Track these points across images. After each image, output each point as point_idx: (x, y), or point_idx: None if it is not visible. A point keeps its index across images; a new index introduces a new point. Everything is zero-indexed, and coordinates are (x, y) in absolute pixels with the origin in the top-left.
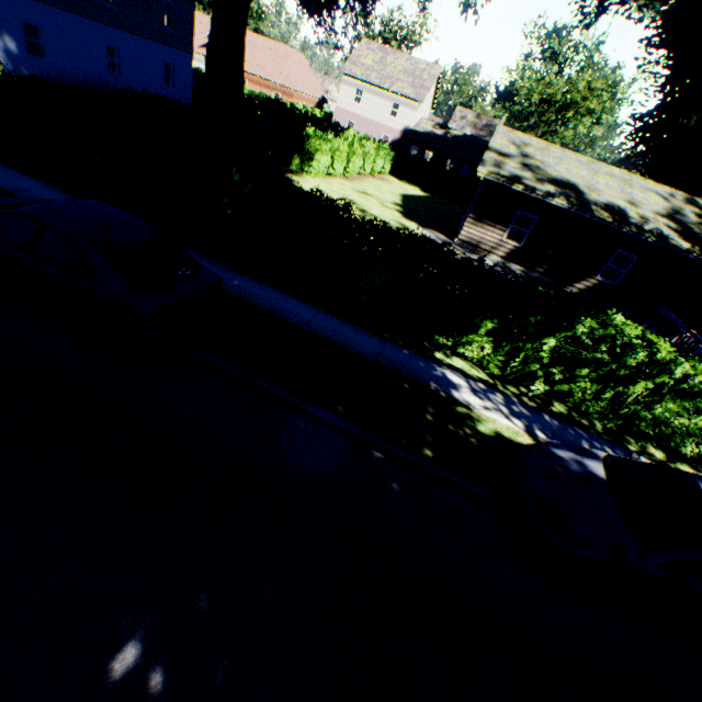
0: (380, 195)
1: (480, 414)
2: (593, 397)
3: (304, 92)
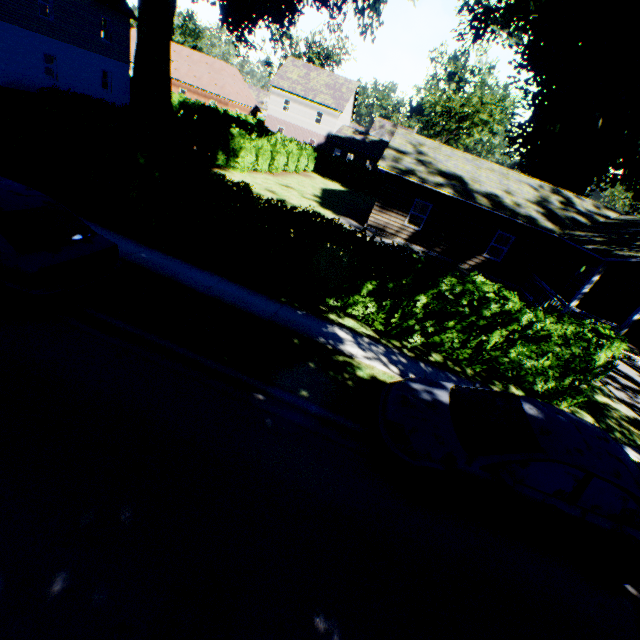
0: (301, 188)
1: (361, 362)
2: (461, 346)
3: (238, 101)
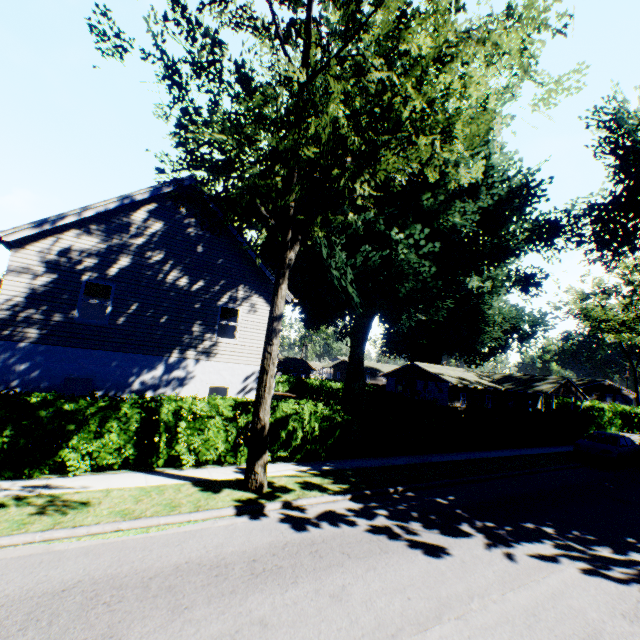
0: None
1: None
2: None
3: None
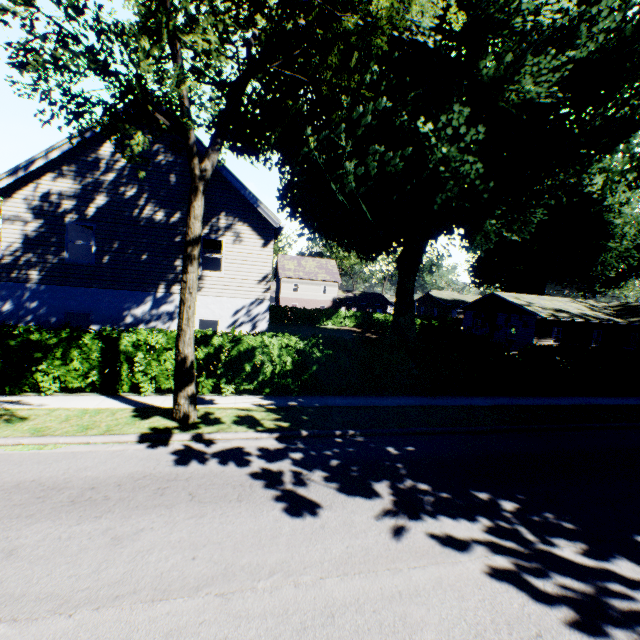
0: None
1: None
2: None
3: None
